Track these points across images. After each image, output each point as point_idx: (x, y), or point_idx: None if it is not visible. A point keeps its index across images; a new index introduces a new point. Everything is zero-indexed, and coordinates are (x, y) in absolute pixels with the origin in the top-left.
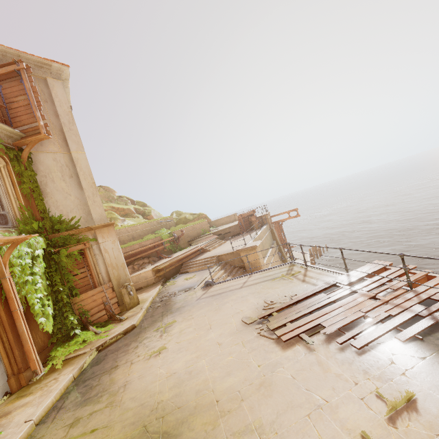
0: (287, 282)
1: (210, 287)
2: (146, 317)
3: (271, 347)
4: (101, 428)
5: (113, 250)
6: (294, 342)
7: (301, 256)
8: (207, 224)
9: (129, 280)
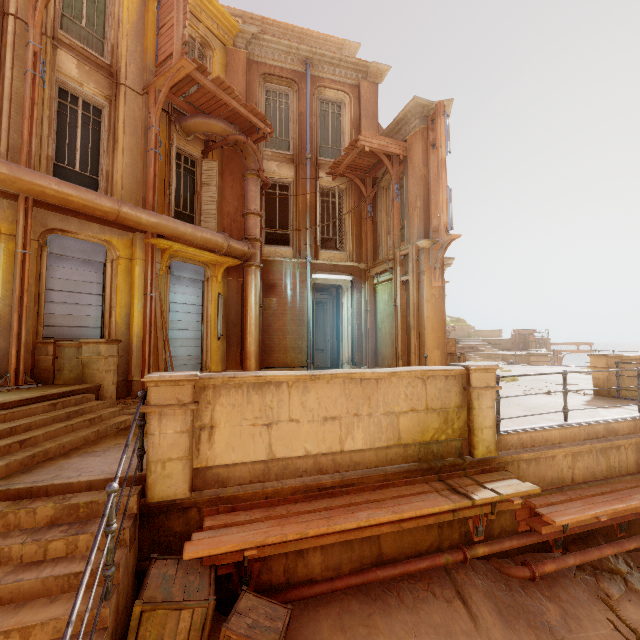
0: None
1: (514, 365)
2: None
3: None
4: None
5: None
6: None
7: None
8: (473, 330)
9: None
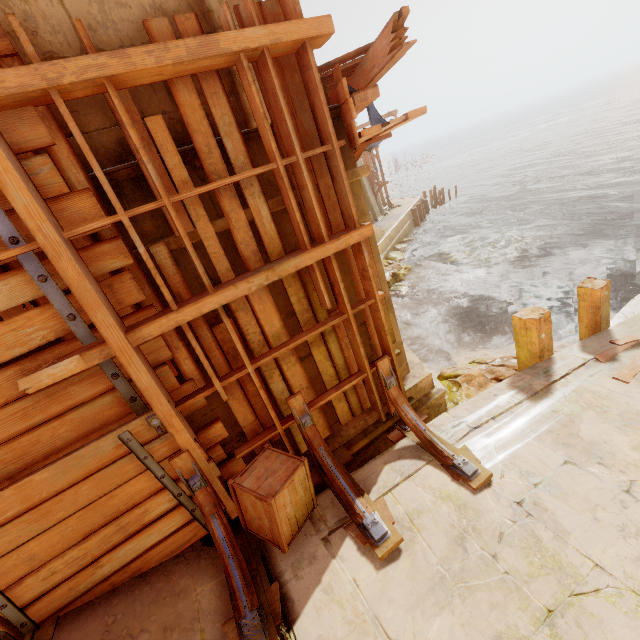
0: None
1: None
2: None
3: None
4: None
5: None
6: None
7: (406, 203)
8: None
9: None
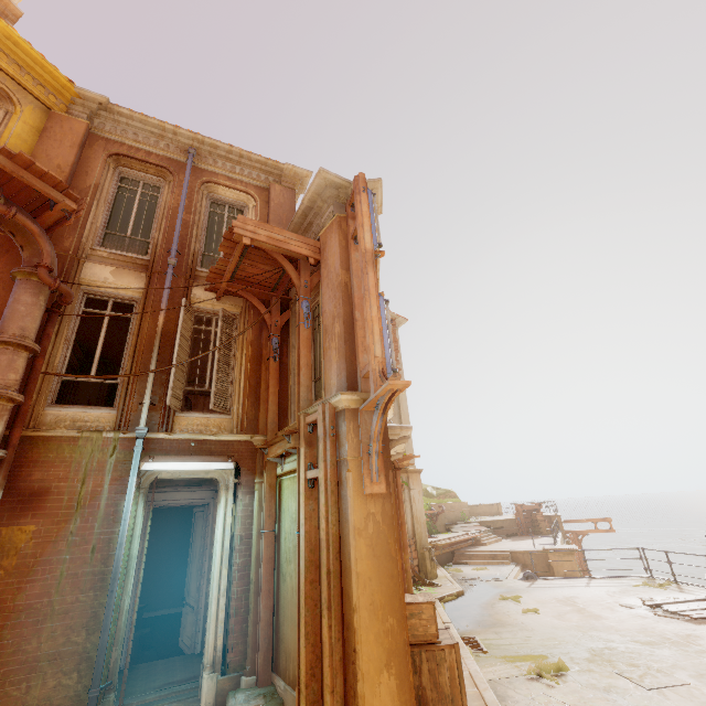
0: (656, 589)
1: (533, 580)
2: (466, 590)
3: (680, 622)
4: (535, 636)
5: (418, 501)
6: (705, 622)
7: None
8: (467, 507)
9: (428, 543)
